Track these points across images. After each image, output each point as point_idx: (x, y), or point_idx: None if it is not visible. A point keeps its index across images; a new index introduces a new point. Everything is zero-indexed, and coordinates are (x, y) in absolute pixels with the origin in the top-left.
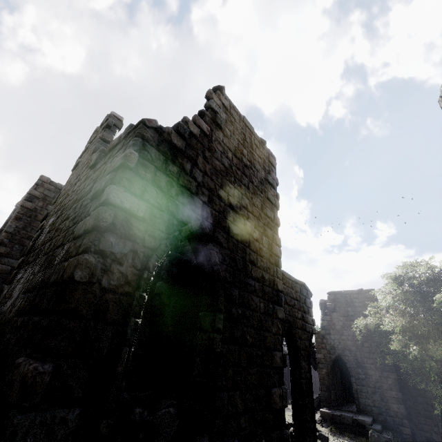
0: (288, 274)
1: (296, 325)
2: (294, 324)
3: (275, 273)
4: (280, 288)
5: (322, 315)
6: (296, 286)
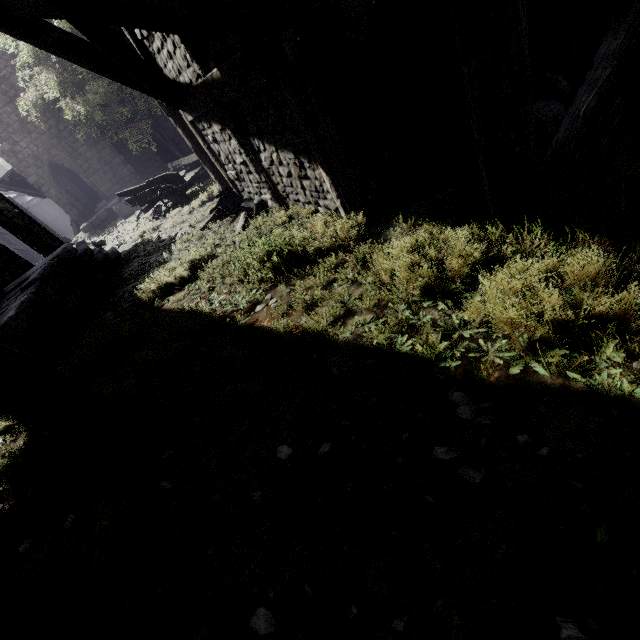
0: None
1: None
2: None
3: None
4: None
5: None
6: None
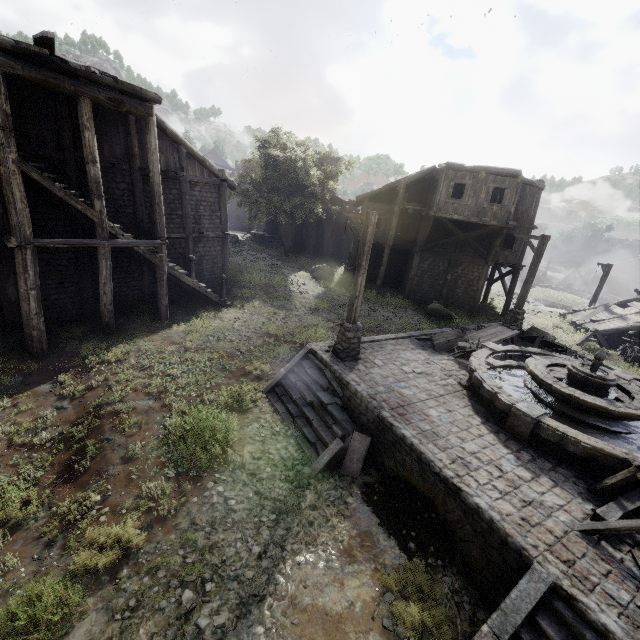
0: None
1: None
2: None
3: None
4: None
5: None
6: None
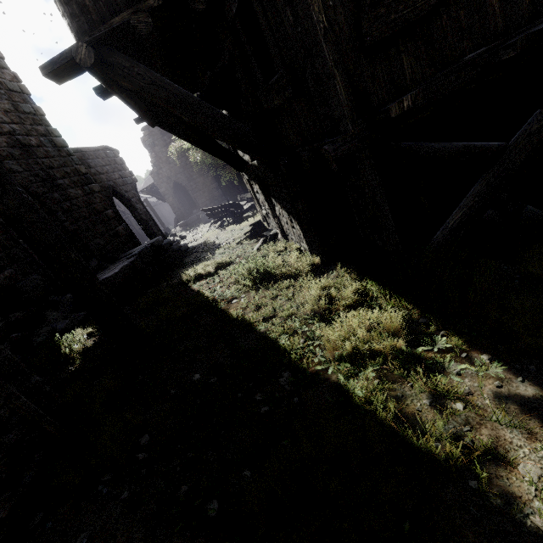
0: (86, 148)
1: (119, 185)
2: (116, 185)
3: (73, 162)
4: (85, 171)
5: (150, 153)
6: (100, 153)
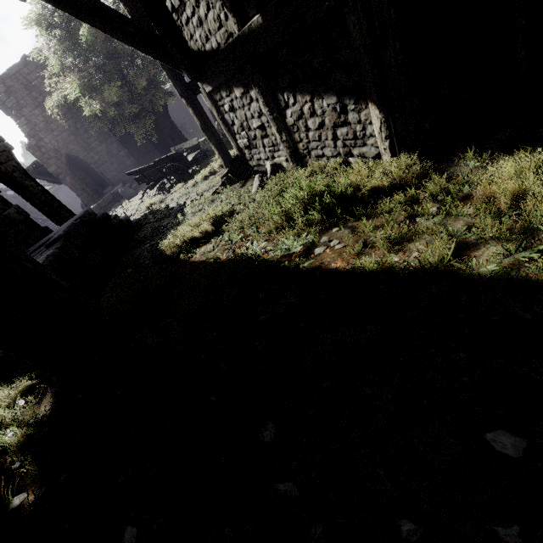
0: None
1: None
2: None
3: None
4: None
5: (17, 121)
6: None
